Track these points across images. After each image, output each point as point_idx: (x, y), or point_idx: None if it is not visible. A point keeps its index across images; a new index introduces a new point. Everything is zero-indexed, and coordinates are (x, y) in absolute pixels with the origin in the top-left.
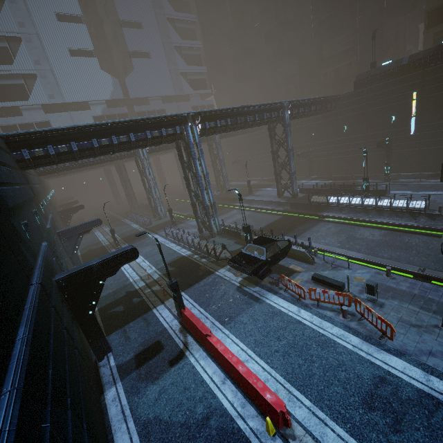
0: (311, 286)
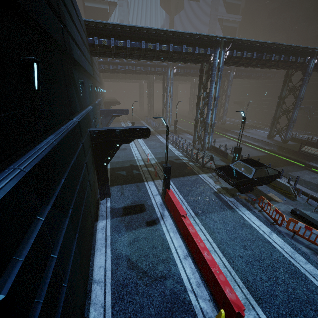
0: (288, 217)
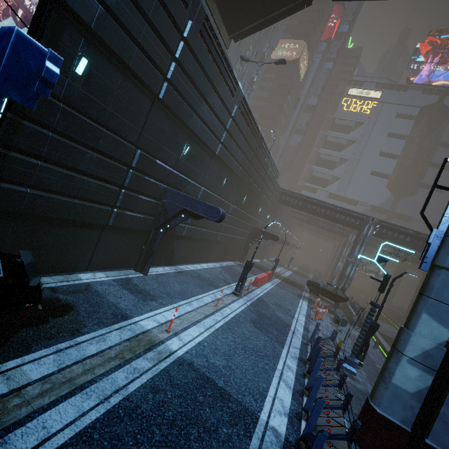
0: (328, 316)
